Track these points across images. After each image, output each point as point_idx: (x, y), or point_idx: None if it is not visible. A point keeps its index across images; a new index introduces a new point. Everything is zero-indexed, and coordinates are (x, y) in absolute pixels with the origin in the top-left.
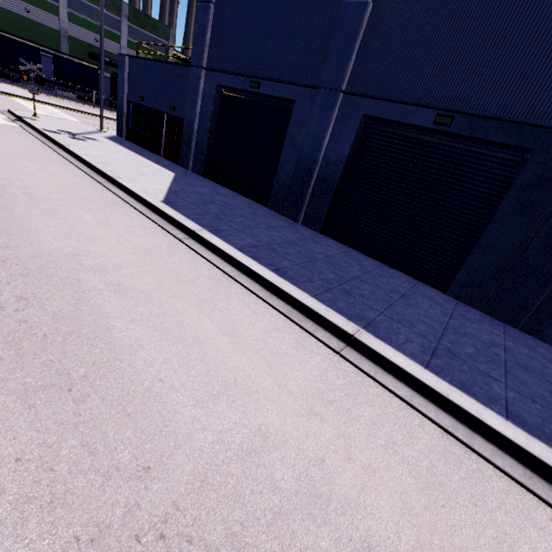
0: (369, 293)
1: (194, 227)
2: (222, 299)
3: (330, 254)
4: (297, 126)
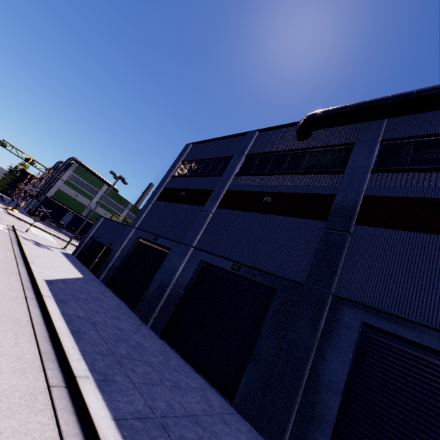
0: (142, 371)
1: (46, 294)
2: (2, 328)
3: (146, 345)
4: (168, 261)
